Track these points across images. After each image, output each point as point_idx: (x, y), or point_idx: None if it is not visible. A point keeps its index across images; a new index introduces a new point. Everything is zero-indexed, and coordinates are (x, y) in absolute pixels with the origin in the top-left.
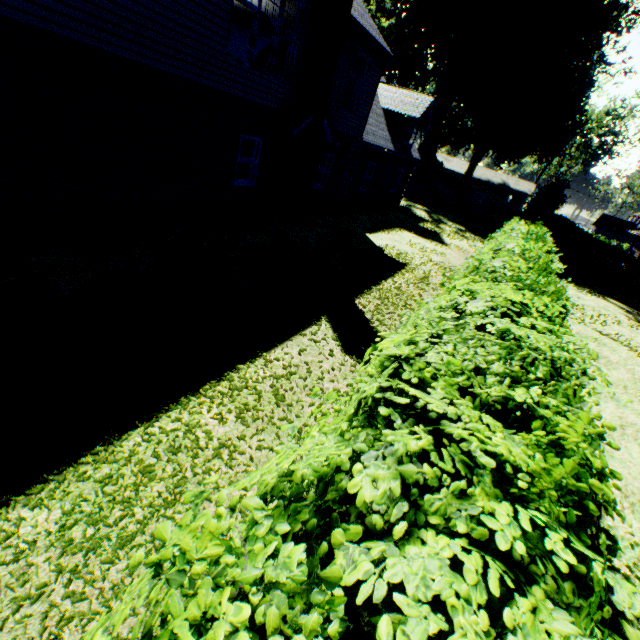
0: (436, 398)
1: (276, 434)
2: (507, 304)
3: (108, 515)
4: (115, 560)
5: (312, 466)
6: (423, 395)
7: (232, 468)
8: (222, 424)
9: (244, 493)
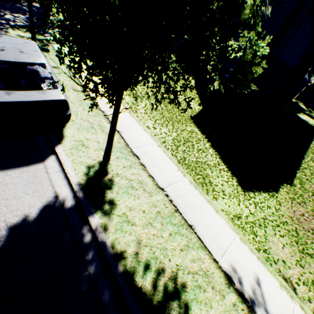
0: None
1: None
2: None
3: None
4: None
5: None
6: None
7: None
8: None
9: None
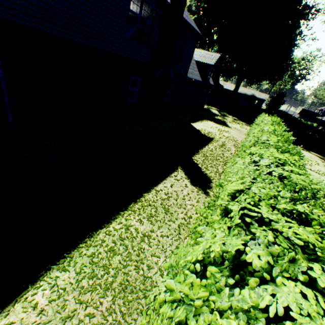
0: (264, 211)
1: (168, 228)
2: (276, 160)
3: (97, 273)
4: (105, 296)
5: (224, 249)
6: (260, 210)
7: (151, 247)
8: (142, 224)
9: (159, 259)
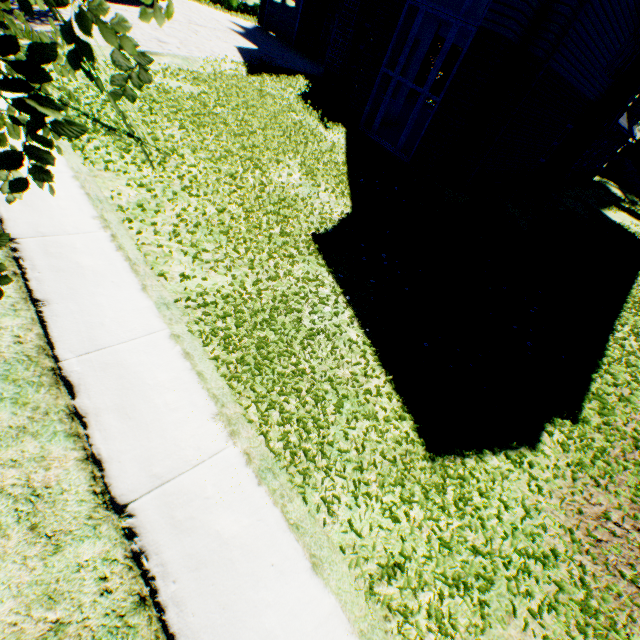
0: None
1: None
2: None
3: None
4: None
5: None
6: None
7: None
8: None
9: None
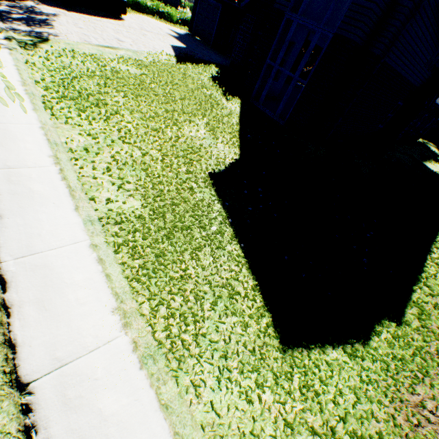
0: None
1: None
2: None
3: None
4: None
5: None
6: None
7: None
8: None
9: None
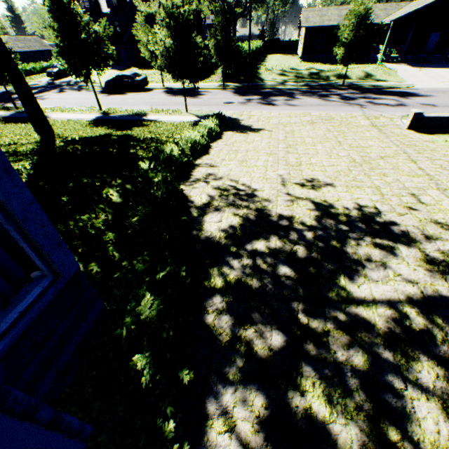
0: None
1: None
2: None
3: None
4: None
5: None
6: None
7: None
8: None
9: None
